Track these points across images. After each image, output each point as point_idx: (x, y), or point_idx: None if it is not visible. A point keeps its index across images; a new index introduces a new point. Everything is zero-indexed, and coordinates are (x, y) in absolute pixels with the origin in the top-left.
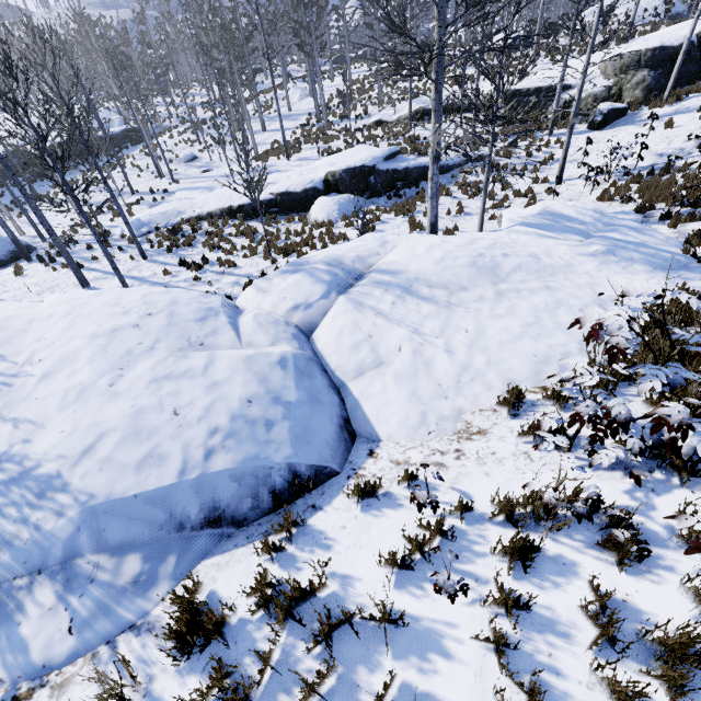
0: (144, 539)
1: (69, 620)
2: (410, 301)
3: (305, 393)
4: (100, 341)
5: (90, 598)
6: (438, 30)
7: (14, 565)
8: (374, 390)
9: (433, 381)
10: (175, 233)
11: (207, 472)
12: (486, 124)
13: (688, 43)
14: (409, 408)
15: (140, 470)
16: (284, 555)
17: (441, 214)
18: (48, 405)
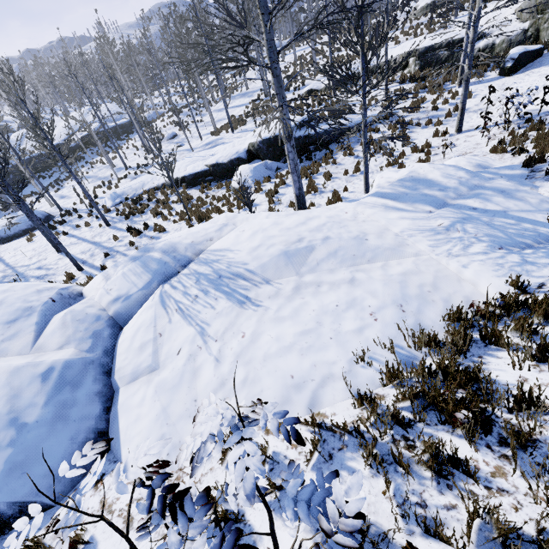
0: None
1: None
2: (211, 295)
3: (51, 410)
4: None
5: None
6: (262, 17)
7: None
8: (133, 401)
9: (190, 395)
10: (136, 203)
11: None
12: (401, 82)
13: None
14: (152, 428)
15: None
16: None
17: (340, 174)
18: None
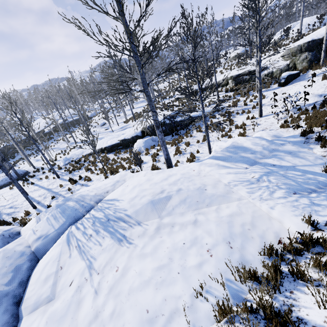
0: None
1: None
2: (100, 235)
3: None
4: None
5: None
6: (137, 67)
7: None
8: None
9: (72, 326)
10: (77, 163)
11: None
12: (225, 92)
13: (326, 35)
14: None
15: None
16: None
17: (194, 142)
18: None
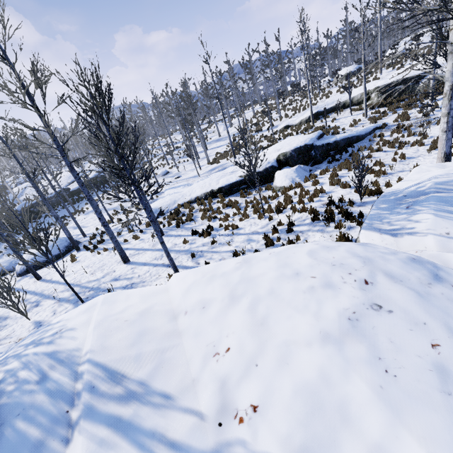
0: None
1: None
2: None
3: None
4: (355, 350)
5: None
6: None
7: None
8: None
9: None
10: (177, 214)
11: None
12: (371, 108)
13: None
14: None
15: None
16: None
17: (387, 162)
18: None
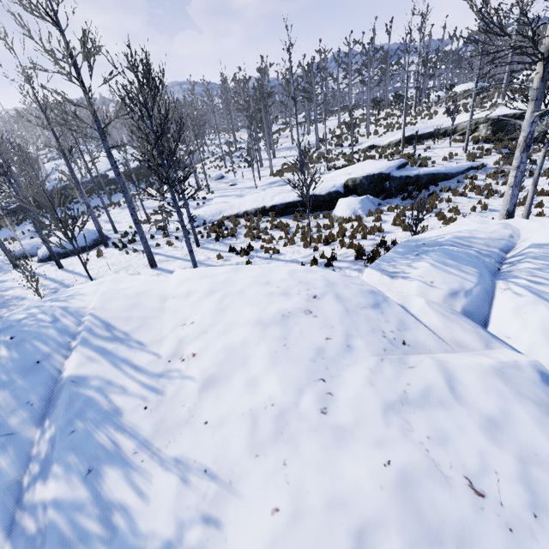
0: None
1: None
2: None
3: None
4: (273, 331)
5: None
6: None
7: None
8: None
9: None
10: (219, 227)
11: None
12: (475, 142)
13: None
14: None
15: None
16: None
17: (465, 210)
18: (229, 441)
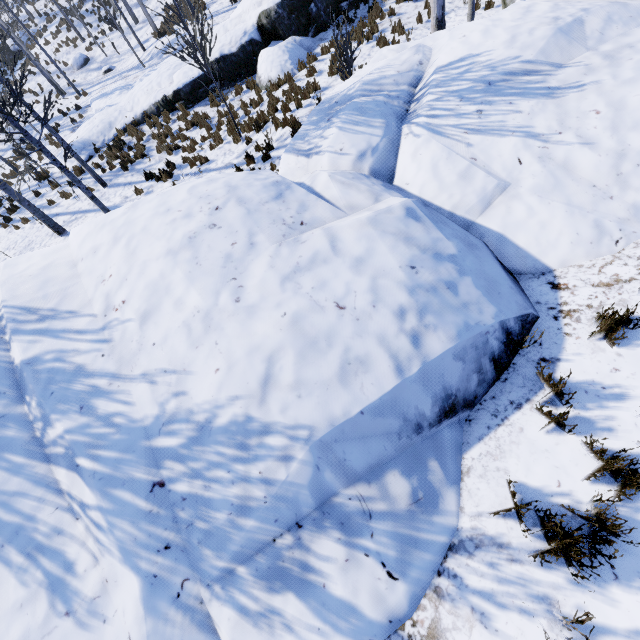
0: (388, 454)
1: (380, 565)
2: (499, 103)
3: (458, 241)
4: (183, 256)
5: (383, 535)
6: None
7: (265, 527)
8: (518, 217)
9: (584, 185)
10: (120, 149)
11: (429, 360)
12: None
13: None
14: (574, 222)
15: (347, 383)
16: (568, 421)
17: (411, 24)
18: (175, 347)
